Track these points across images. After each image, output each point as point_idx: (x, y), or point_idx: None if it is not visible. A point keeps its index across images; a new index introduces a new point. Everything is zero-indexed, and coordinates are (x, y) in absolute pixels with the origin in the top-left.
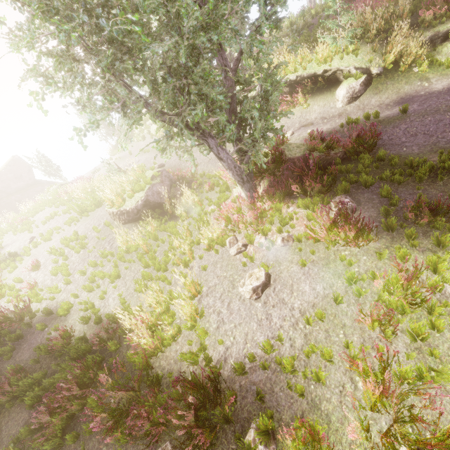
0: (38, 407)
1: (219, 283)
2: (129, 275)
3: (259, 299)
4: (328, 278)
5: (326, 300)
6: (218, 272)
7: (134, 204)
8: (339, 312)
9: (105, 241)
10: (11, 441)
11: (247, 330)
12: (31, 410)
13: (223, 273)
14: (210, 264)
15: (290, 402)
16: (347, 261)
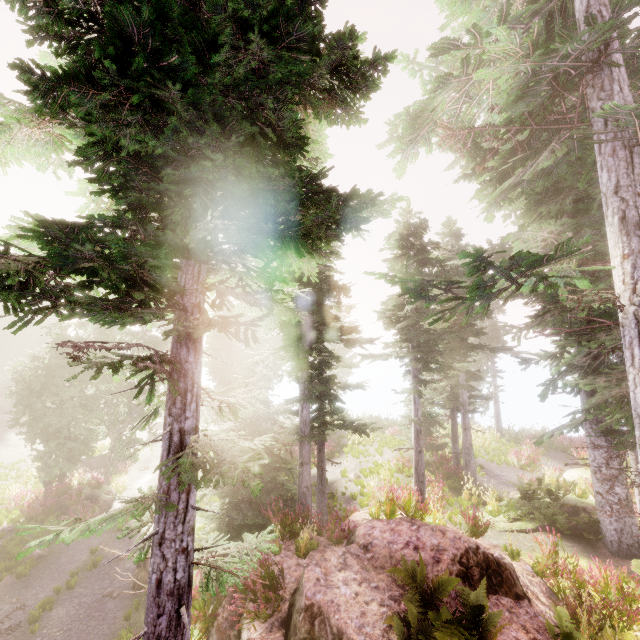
0: None
1: None
2: None
3: None
4: None
5: None
6: None
7: None
8: None
9: None
10: None
11: None
12: None
13: None
14: None
15: None
16: None
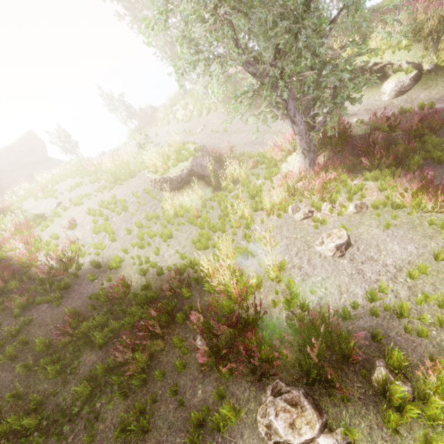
0: (105, 349)
1: (291, 243)
2: (182, 236)
3: (343, 257)
4: (419, 240)
5: (422, 258)
6: (286, 234)
7: (179, 172)
8: (442, 268)
9: (147, 206)
10: (83, 379)
11: (339, 282)
12: (98, 351)
13: (292, 235)
14: (274, 228)
15: (413, 346)
16: (440, 223)
